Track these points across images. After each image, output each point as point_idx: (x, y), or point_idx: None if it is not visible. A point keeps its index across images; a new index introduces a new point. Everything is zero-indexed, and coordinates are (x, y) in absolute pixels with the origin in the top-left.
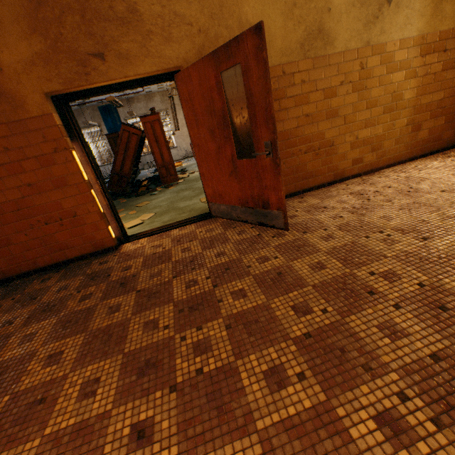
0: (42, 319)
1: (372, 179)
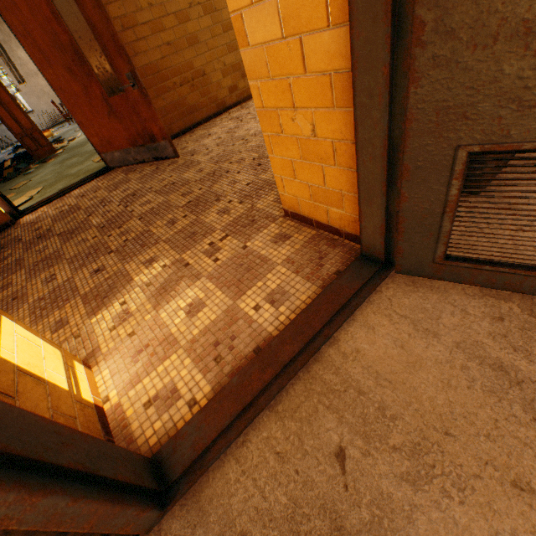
0: None
1: (248, 105)
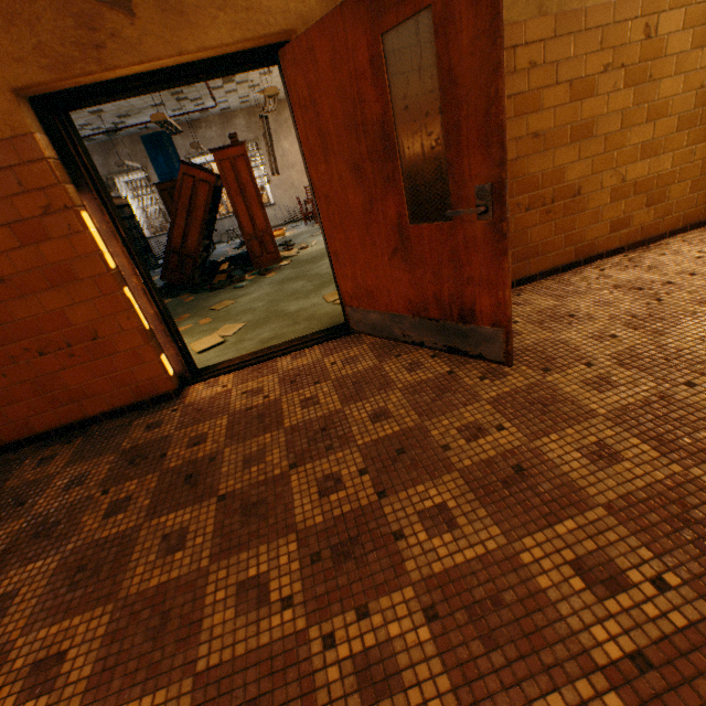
0: (30, 557)
1: (648, 258)
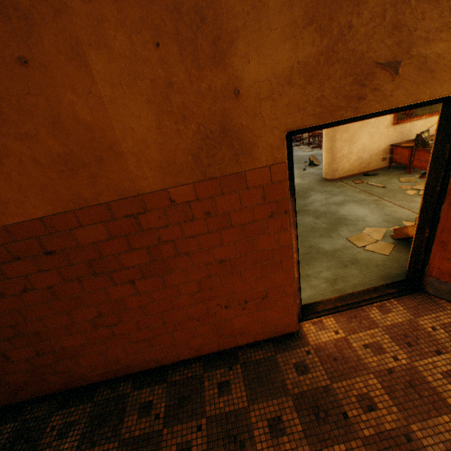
0: None
1: None
